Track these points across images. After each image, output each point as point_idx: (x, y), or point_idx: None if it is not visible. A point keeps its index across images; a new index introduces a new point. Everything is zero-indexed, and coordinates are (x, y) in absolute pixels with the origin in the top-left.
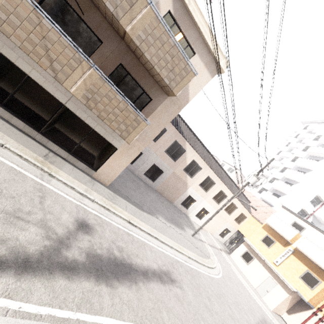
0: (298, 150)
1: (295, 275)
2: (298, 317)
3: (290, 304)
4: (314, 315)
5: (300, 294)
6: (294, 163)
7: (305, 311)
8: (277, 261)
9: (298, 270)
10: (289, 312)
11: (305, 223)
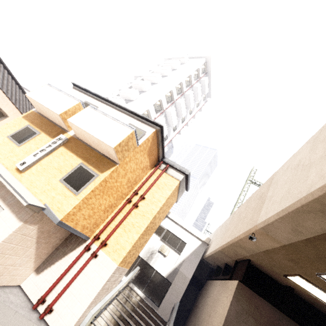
0: (125, 87)
1: (55, 177)
2: (56, 270)
3: (44, 249)
4: (85, 250)
5: (50, 211)
6: (119, 96)
7: (73, 251)
8: (25, 163)
9: (65, 168)
10: (42, 267)
11: (100, 102)
